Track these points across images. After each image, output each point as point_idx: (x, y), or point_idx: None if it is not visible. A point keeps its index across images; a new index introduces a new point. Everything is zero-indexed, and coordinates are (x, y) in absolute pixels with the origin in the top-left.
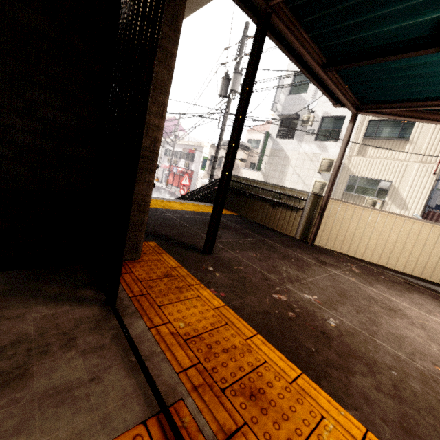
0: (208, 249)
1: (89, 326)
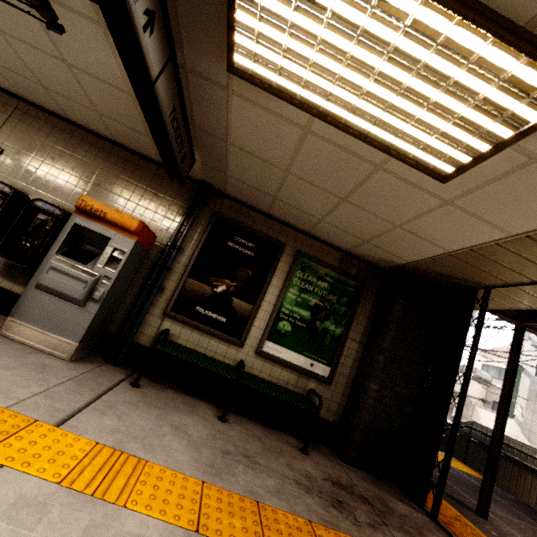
0: (482, 512)
1: (432, 527)
